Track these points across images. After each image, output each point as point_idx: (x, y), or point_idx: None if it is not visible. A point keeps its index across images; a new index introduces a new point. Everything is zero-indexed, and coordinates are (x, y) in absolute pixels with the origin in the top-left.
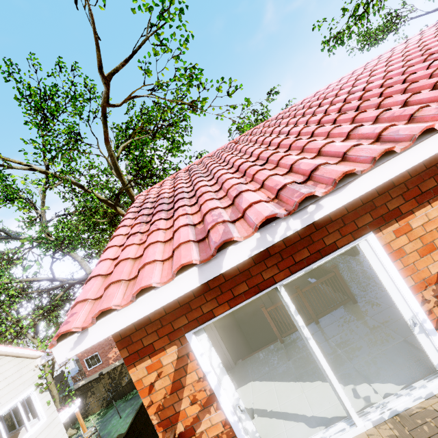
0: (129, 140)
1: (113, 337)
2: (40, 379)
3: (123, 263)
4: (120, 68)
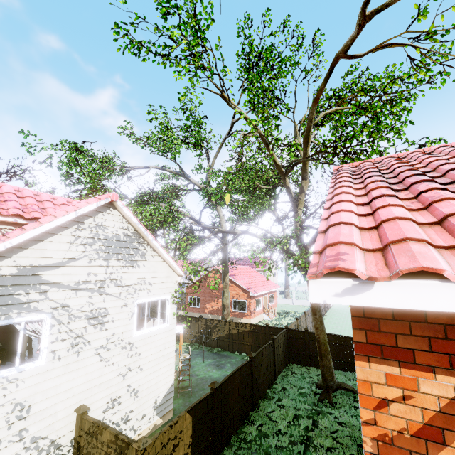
0: (334, 108)
1: (352, 308)
2: (175, 292)
3: (404, 222)
4: (394, 1)
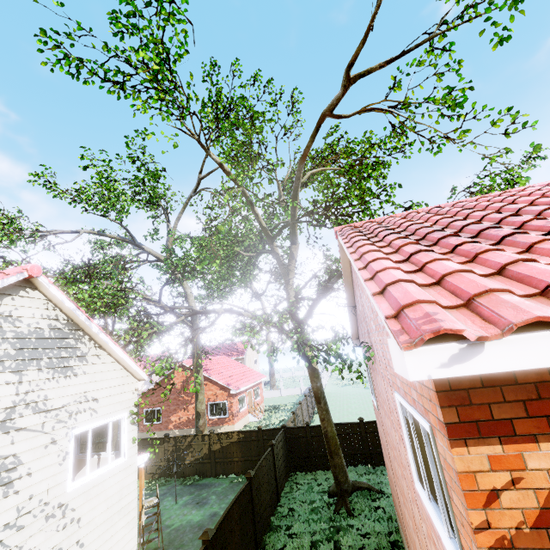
0: (320, 168)
1: (435, 382)
2: (134, 406)
3: (469, 274)
4: (375, 69)
